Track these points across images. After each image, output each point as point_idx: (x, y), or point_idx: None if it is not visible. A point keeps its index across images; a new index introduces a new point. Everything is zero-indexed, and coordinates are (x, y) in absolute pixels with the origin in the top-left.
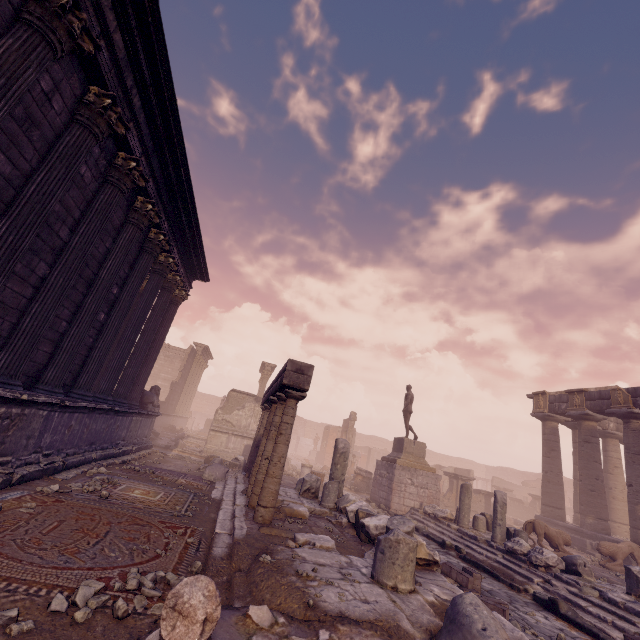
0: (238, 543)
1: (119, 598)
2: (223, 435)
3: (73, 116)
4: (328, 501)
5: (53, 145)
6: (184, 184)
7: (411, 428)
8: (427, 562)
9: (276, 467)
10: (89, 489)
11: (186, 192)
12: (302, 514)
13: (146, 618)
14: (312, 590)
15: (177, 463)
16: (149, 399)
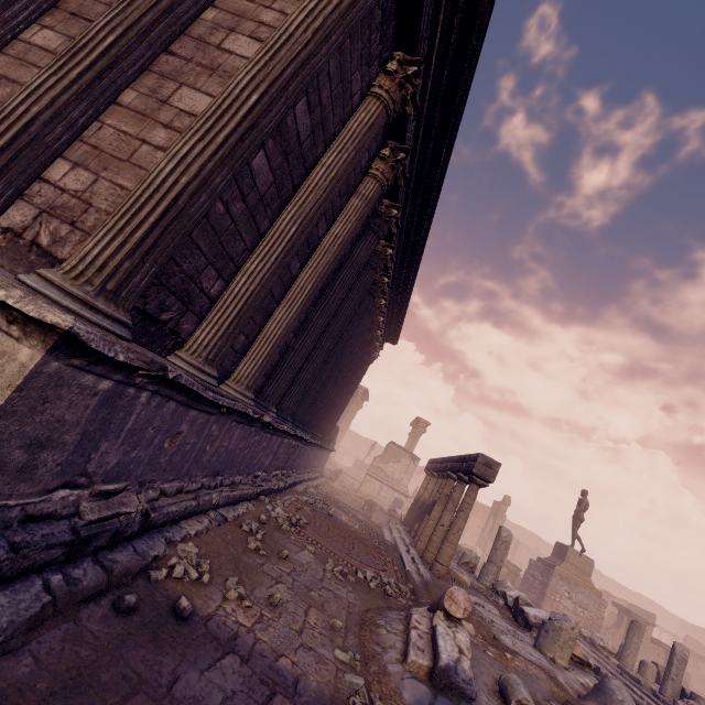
0: (430, 583)
1: (387, 584)
2: (377, 482)
3: (367, 261)
4: (485, 580)
5: (354, 282)
6: (409, 282)
7: (579, 538)
8: (581, 661)
9: (454, 536)
10: (320, 506)
11: (408, 287)
12: (464, 581)
13: (399, 602)
14: (494, 631)
15: (345, 497)
16: (332, 437)
